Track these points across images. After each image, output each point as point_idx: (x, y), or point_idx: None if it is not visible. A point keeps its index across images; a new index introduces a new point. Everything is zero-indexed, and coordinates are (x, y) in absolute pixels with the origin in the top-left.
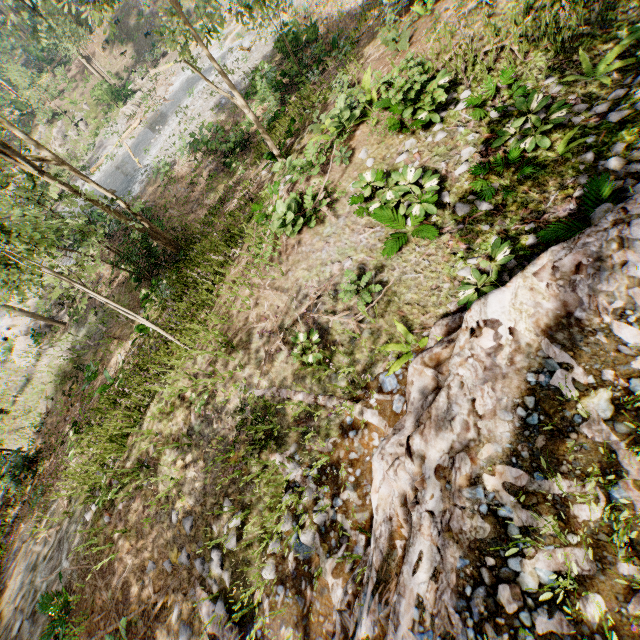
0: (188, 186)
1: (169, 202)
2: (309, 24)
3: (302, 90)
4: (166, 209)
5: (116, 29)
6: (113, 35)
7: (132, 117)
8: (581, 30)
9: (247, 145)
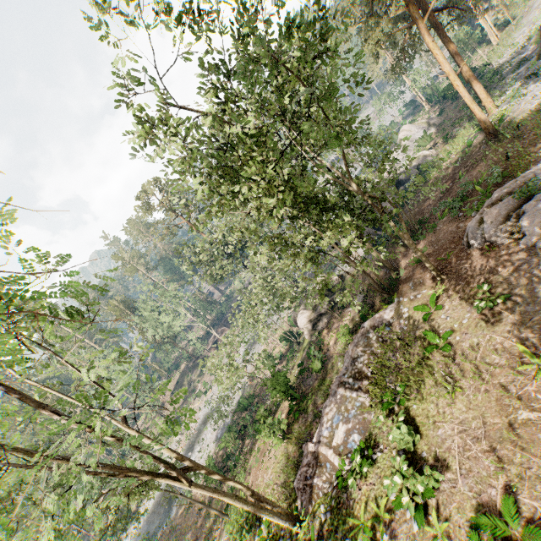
0: (197, 511)
1: (187, 526)
2: (254, 385)
3: (248, 438)
4: (185, 535)
5: (177, 385)
6: (175, 388)
7: (179, 443)
8: (293, 484)
9: (226, 475)
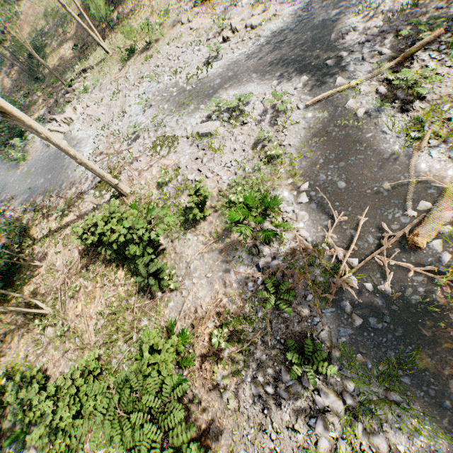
0: None
1: None
2: None
3: None
4: None
5: None
6: None
7: None
8: None
9: None
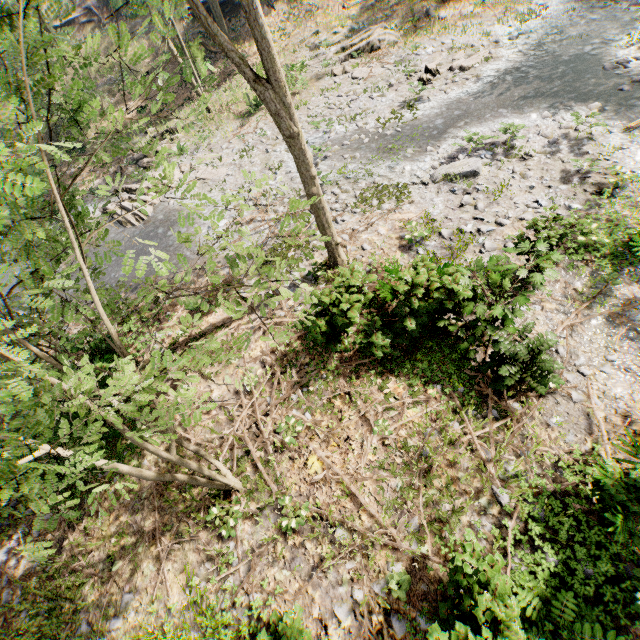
0: None
1: None
2: None
3: None
4: None
5: None
6: None
7: None
8: None
9: None
